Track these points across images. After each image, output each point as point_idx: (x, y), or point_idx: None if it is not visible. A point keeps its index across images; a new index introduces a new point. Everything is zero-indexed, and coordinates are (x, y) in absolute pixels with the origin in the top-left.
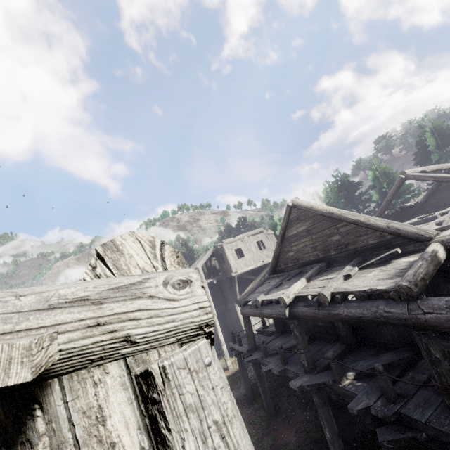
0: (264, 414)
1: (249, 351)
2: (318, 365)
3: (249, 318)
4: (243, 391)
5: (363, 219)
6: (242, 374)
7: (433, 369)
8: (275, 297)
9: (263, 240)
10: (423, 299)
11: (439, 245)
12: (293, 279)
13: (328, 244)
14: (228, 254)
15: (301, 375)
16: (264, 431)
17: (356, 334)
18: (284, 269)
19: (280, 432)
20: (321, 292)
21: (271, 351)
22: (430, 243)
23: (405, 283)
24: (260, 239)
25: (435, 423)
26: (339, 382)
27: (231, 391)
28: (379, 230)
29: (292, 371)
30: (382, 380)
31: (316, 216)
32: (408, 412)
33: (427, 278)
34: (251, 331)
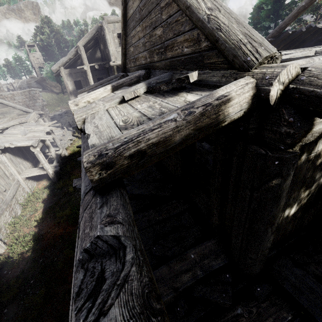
0: None
1: None
2: None
3: None
4: None
5: None
6: None
7: None
8: None
9: None
10: (109, 194)
11: (250, 84)
12: None
13: (153, 42)
14: (109, 37)
15: None
16: None
17: None
18: (130, 69)
19: None
20: (74, 112)
21: None
22: (244, 76)
23: (87, 157)
24: None
25: None
26: None
27: None
28: (197, 24)
29: None
30: None
31: None
32: None
33: (153, 154)
34: None
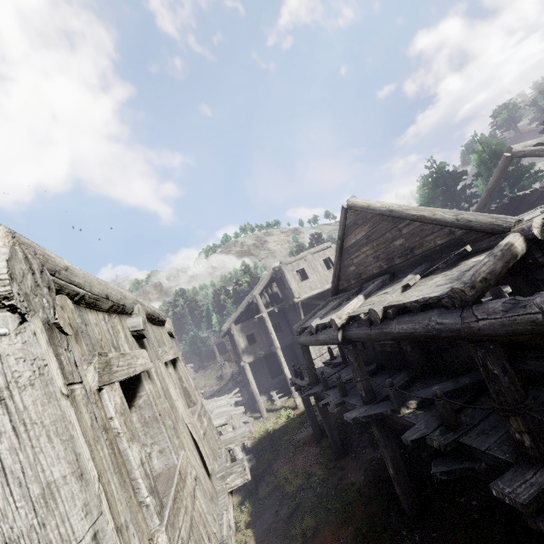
0: (330, 453)
1: (310, 384)
2: (380, 395)
3: (307, 347)
4: (312, 430)
5: (428, 213)
6: (308, 411)
7: (490, 388)
8: (329, 319)
9: (331, 257)
10: (481, 303)
11: (517, 235)
12: (353, 298)
13: (391, 251)
14: (289, 276)
15: (359, 406)
16: (331, 471)
17: (430, 358)
18: (347, 288)
19: (348, 471)
20: (371, 307)
21: (332, 384)
22: (508, 235)
23: (458, 286)
24: (327, 256)
25: (496, 451)
26: (398, 411)
27: (299, 430)
28: (447, 225)
29: (350, 403)
30: (441, 405)
31: (375, 217)
32: (467, 440)
33: (490, 278)
34: (311, 362)
